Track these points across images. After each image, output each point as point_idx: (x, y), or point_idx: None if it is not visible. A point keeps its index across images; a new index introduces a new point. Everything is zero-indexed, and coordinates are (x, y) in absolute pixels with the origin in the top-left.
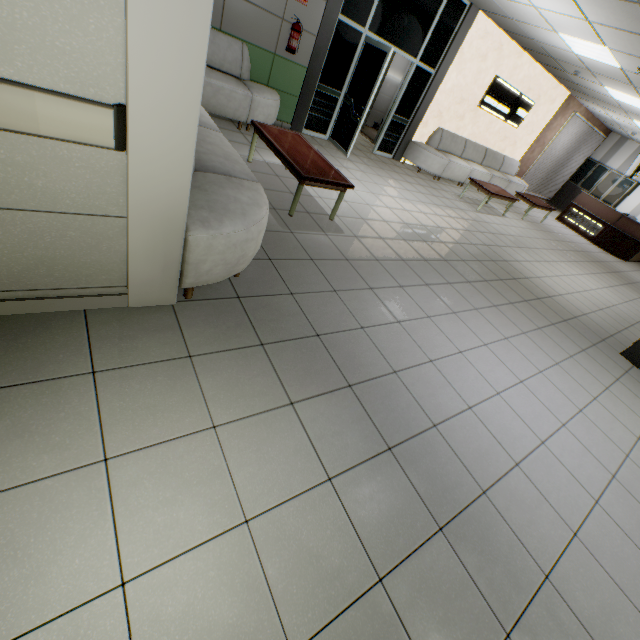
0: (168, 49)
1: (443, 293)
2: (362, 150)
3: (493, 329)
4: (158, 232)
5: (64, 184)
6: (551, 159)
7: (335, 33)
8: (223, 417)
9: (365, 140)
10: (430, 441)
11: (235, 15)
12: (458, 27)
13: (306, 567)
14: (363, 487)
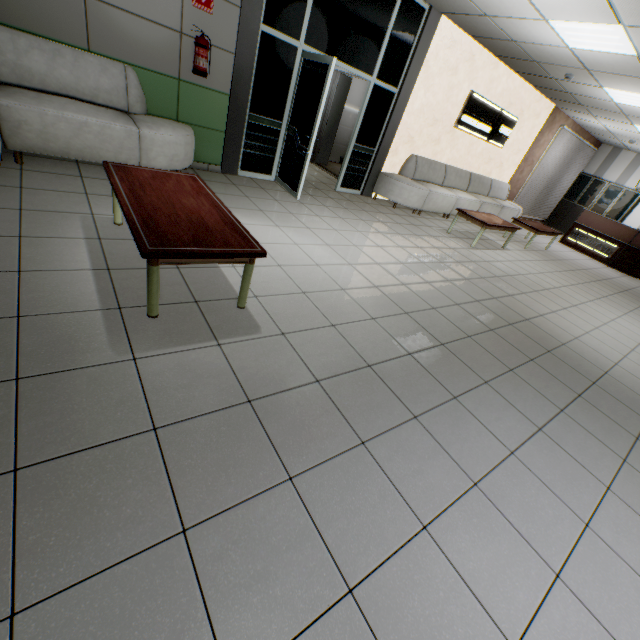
0: None
1: (447, 429)
2: (321, 188)
3: (557, 504)
4: None
5: None
6: (542, 178)
7: (260, 49)
8: None
9: (328, 177)
10: None
11: (108, 29)
12: (418, 36)
13: None
14: None
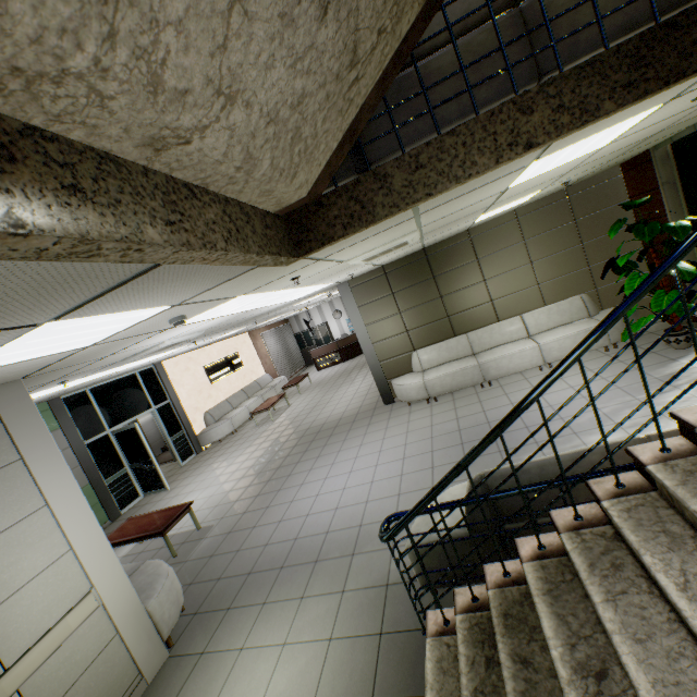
0: (96, 552)
1: (290, 483)
2: (173, 473)
3: (325, 467)
4: (135, 622)
5: (87, 646)
6: (279, 355)
7: (91, 451)
8: (242, 642)
9: (168, 465)
10: (330, 538)
11: None
12: (159, 376)
13: (316, 622)
14: (316, 582)
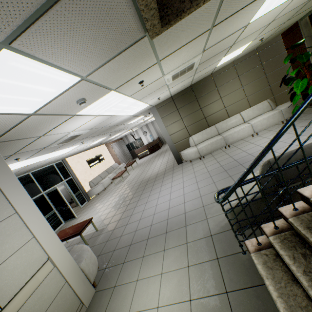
0: (48, 238)
1: (140, 203)
2: (78, 211)
3: (156, 193)
4: (75, 275)
5: (50, 290)
6: (120, 154)
7: (35, 203)
8: (136, 277)
9: (74, 208)
10: (170, 221)
11: None
12: (65, 165)
13: (177, 260)
14: (170, 242)
